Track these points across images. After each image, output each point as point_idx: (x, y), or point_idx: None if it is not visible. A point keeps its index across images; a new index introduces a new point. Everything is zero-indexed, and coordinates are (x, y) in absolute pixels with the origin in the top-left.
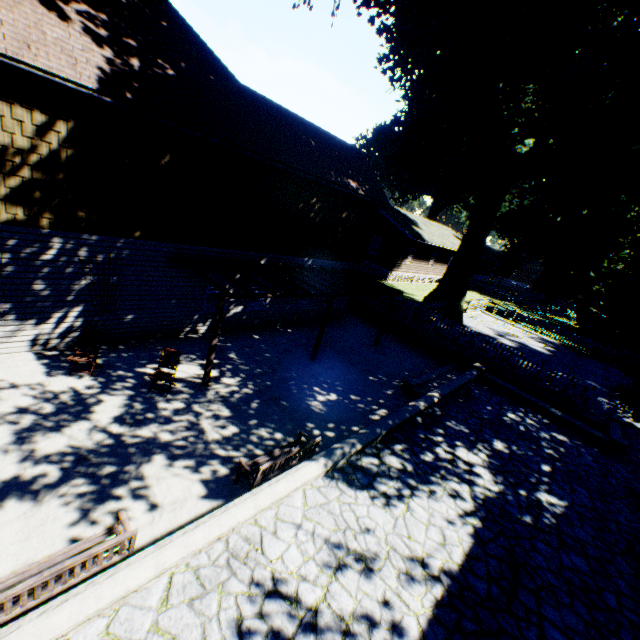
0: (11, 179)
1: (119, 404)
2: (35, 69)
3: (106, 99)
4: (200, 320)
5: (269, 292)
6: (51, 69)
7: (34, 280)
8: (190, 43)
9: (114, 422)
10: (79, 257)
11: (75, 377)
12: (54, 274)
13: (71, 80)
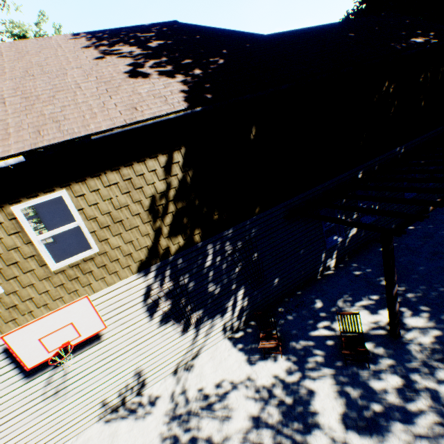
0: (165, 218)
1: (331, 393)
2: (145, 122)
3: (196, 110)
4: (326, 256)
5: (430, 205)
6: (154, 114)
7: (207, 285)
8: (218, 36)
9: (346, 428)
10: (226, 252)
11: (270, 360)
12: (216, 274)
13: (169, 113)
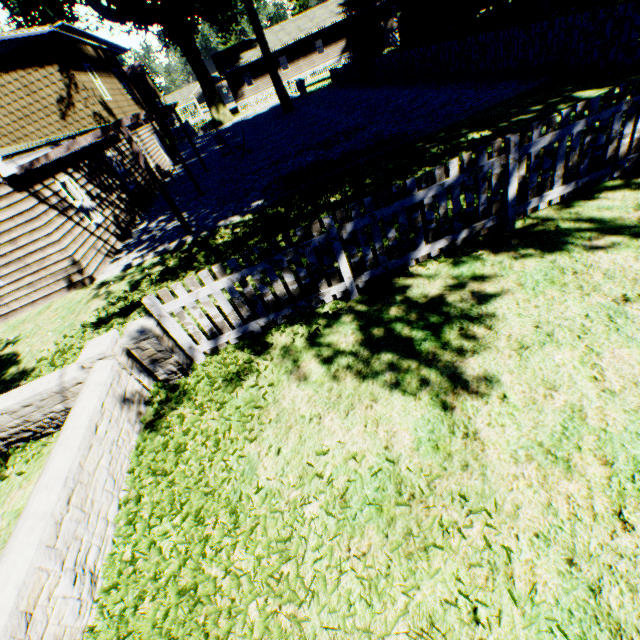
0: None
1: None
2: None
3: None
4: None
5: None
6: None
7: None
8: None
9: None
10: None
11: None
12: None
13: None
